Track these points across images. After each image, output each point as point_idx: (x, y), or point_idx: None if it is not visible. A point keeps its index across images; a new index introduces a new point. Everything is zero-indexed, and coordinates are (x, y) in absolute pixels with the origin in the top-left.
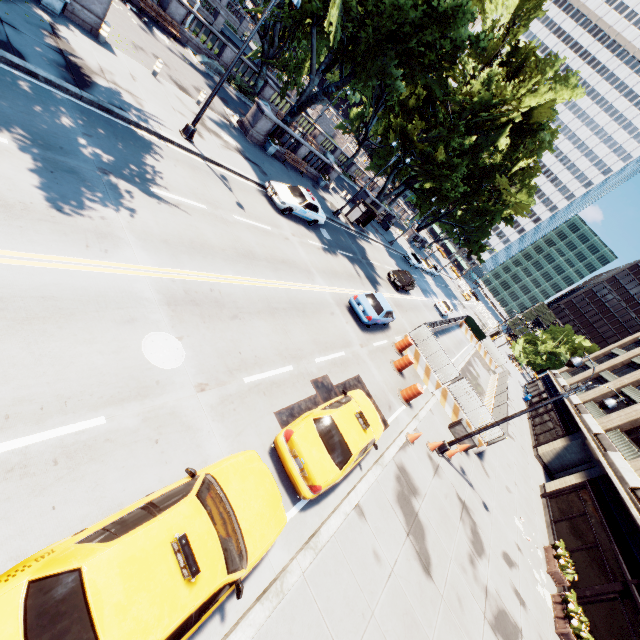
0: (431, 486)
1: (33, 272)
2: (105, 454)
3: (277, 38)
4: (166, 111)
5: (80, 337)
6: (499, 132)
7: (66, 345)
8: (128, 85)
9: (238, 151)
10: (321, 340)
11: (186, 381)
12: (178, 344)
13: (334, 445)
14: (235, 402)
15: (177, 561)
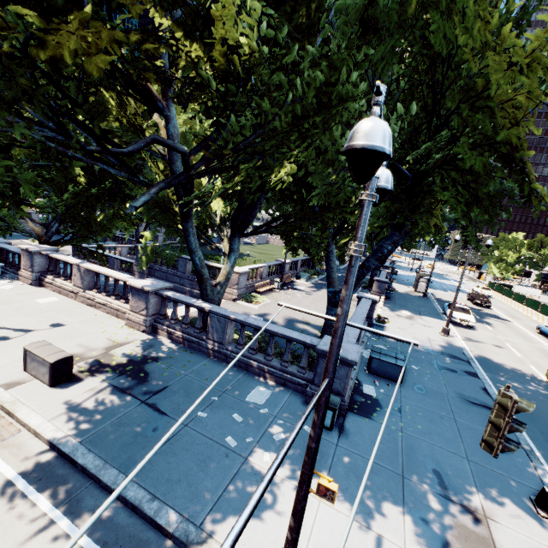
0: None
1: None
2: None
3: None
4: (422, 331)
5: None
6: None
7: None
8: (418, 336)
9: (416, 314)
10: None
11: None
12: None
13: None
14: None
15: None
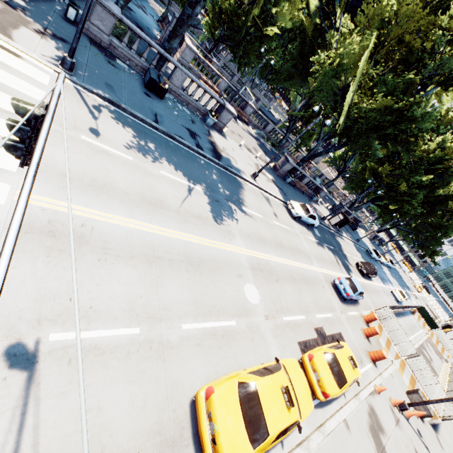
0: (394, 432)
1: (211, 248)
2: (236, 339)
3: (298, 119)
4: (245, 164)
5: (225, 281)
6: (452, 175)
7: (222, 284)
8: (232, 154)
9: (273, 182)
10: (318, 303)
11: (260, 312)
12: (256, 291)
13: (336, 372)
14: (280, 330)
15: (283, 397)
